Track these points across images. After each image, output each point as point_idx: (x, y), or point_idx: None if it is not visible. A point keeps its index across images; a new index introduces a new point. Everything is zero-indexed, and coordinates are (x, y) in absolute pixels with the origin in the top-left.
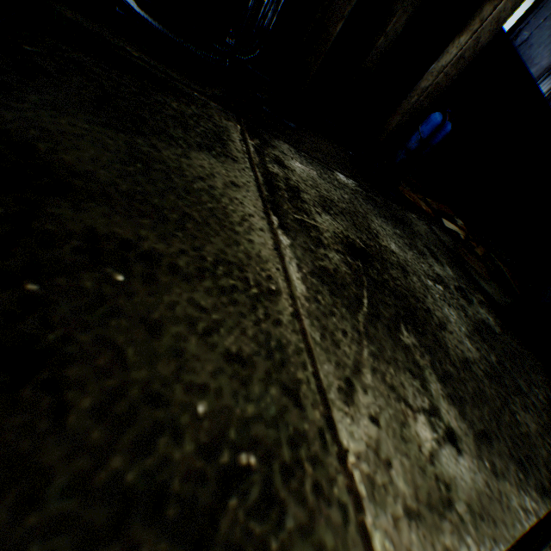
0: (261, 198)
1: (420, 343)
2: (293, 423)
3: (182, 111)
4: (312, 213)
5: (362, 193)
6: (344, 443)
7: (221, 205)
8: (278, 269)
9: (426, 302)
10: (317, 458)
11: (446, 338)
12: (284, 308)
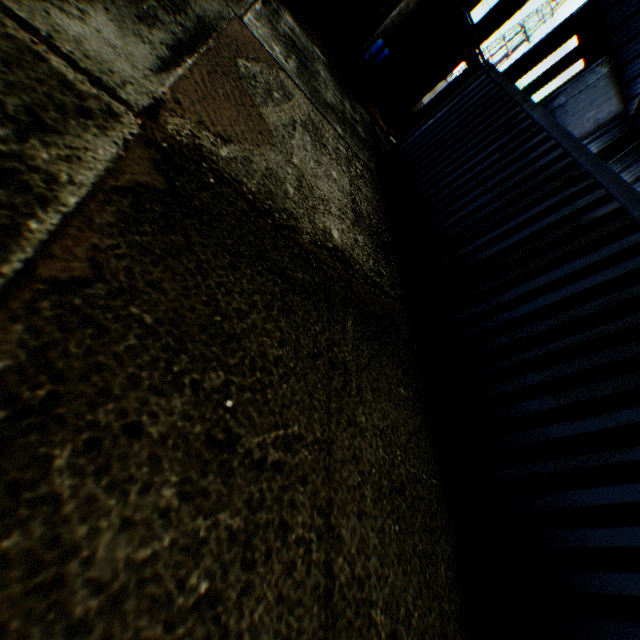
0: None
1: (299, 66)
2: (237, 1)
3: None
4: (281, 23)
5: (326, 65)
6: (248, 16)
7: None
8: (252, 1)
9: (319, 82)
10: (239, 6)
11: (316, 85)
12: (248, 2)
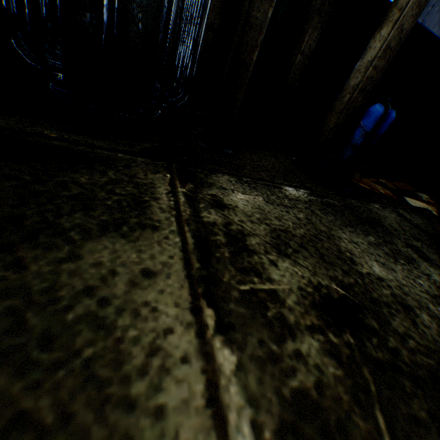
0: (188, 279)
1: None
2: None
3: (94, 182)
4: (264, 268)
5: (316, 201)
6: None
7: (113, 336)
8: None
9: None
10: None
11: None
12: None
